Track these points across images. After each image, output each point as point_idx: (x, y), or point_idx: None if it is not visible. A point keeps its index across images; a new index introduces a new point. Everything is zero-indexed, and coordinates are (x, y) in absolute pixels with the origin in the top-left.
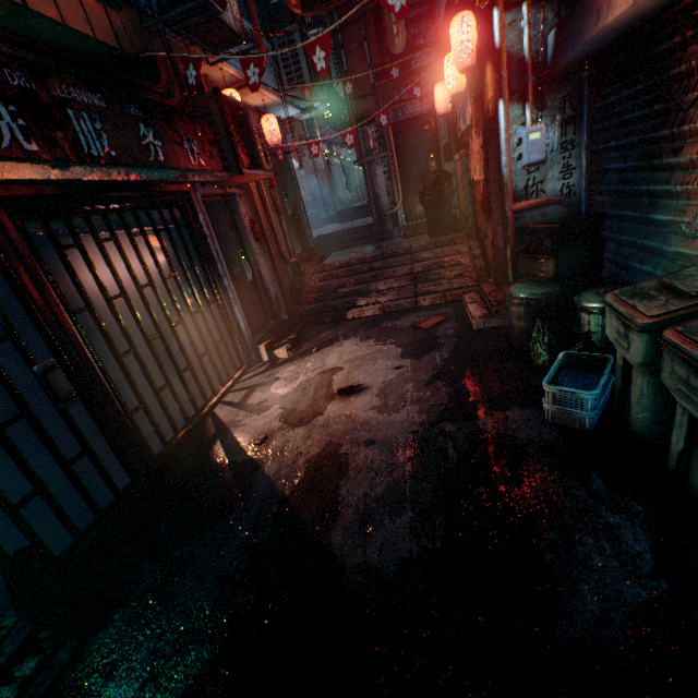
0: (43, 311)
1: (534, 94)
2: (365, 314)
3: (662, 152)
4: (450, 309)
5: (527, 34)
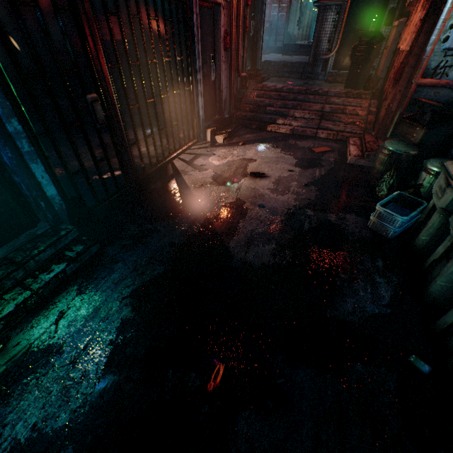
0: (94, 59)
1: None
2: (280, 131)
3: None
4: (337, 145)
5: None
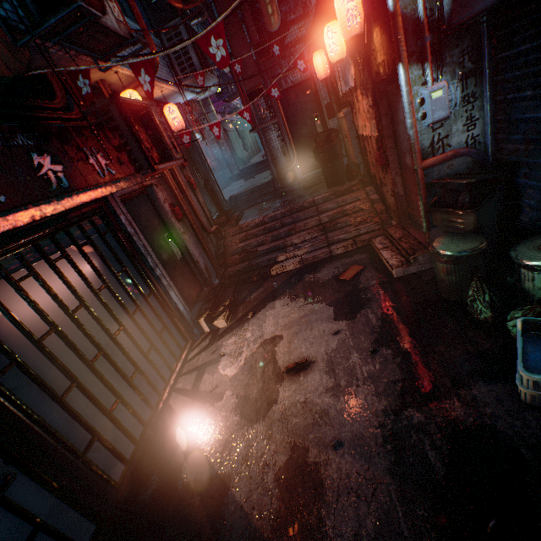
0: None
1: (432, 52)
2: (287, 269)
3: None
4: (364, 255)
5: None
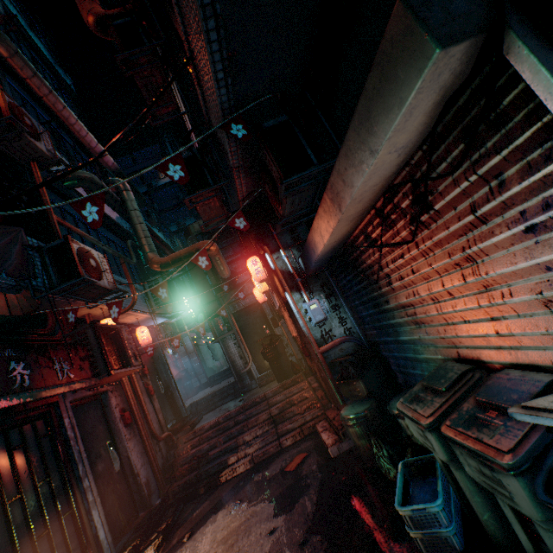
0: None
1: (304, 285)
2: (237, 471)
3: (381, 302)
4: (310, 441)
5: (287, 261)
